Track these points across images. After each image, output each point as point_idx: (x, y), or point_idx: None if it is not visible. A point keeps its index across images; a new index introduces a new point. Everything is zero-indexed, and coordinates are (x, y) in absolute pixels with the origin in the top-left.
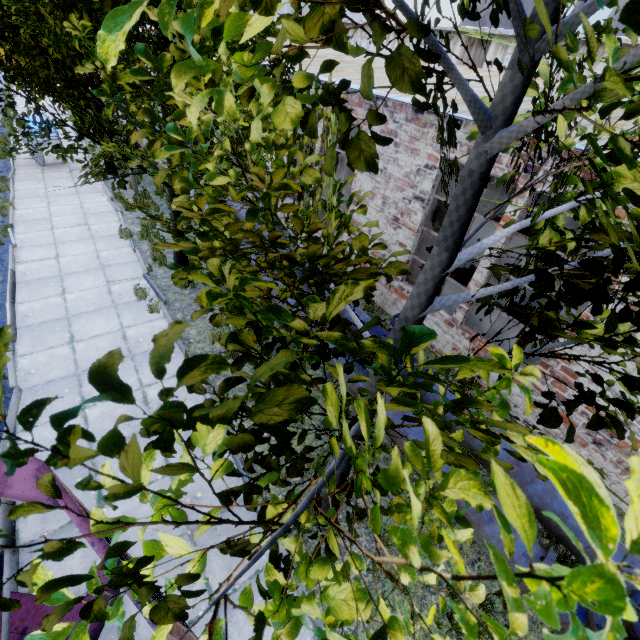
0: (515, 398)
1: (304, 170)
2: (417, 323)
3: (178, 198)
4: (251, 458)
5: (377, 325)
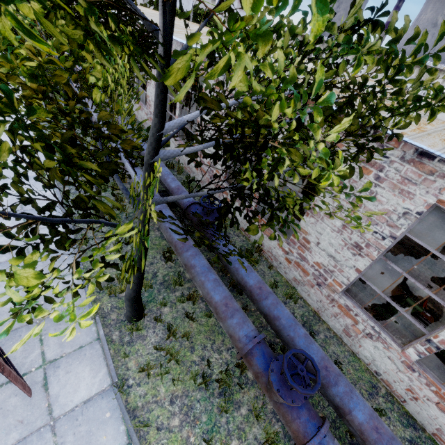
0: (280, 258)
1: (94, 67)
2: (152, 166)
3: (1, 69)
4: (22, 226)
5: (197, 204)
